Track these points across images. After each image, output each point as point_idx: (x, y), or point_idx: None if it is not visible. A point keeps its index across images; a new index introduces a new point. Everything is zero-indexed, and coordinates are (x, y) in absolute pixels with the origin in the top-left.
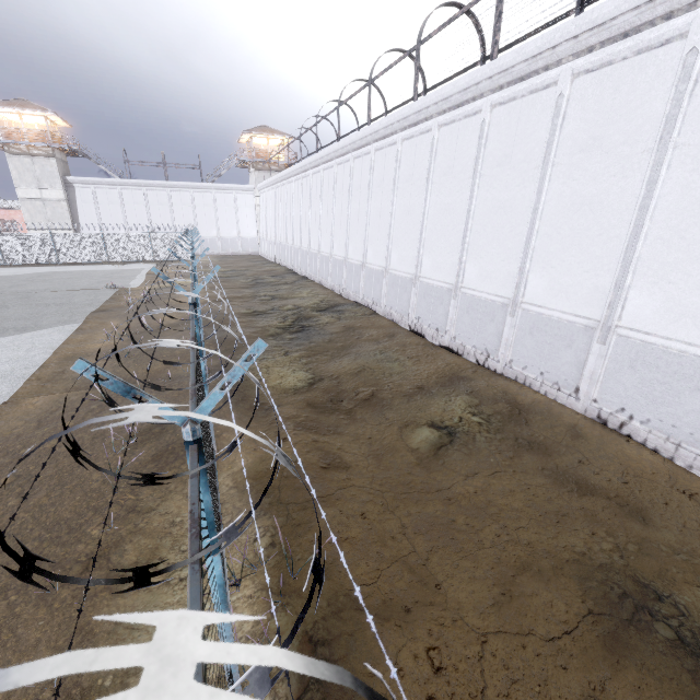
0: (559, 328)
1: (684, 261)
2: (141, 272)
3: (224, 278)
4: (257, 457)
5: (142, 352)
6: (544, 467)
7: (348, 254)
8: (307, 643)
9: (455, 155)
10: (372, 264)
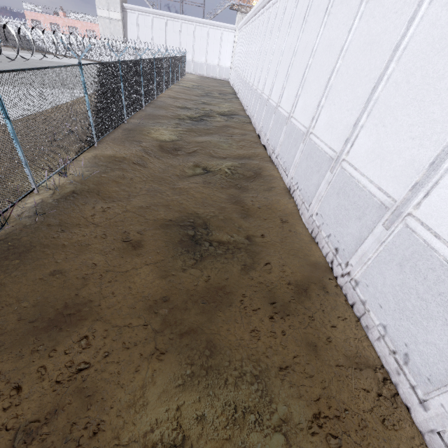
0: (296, 134)
1: (342, 90)
2: None
3: (189, 88)
4: (114, 153)
5: None
6: (233, 194)
7: (254, 81)
8: (71, 192)
9: (303, 4)
10: (259, 89)
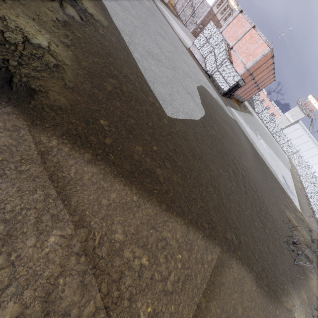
0: None
1: None
2: (288, 160)
3: None
4: None
5: (303, 195)
6: None
7: None
8: None
9: None
10: None
